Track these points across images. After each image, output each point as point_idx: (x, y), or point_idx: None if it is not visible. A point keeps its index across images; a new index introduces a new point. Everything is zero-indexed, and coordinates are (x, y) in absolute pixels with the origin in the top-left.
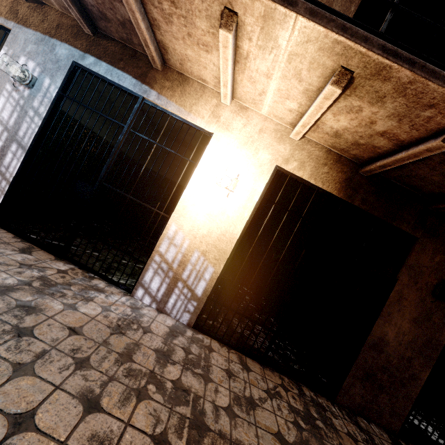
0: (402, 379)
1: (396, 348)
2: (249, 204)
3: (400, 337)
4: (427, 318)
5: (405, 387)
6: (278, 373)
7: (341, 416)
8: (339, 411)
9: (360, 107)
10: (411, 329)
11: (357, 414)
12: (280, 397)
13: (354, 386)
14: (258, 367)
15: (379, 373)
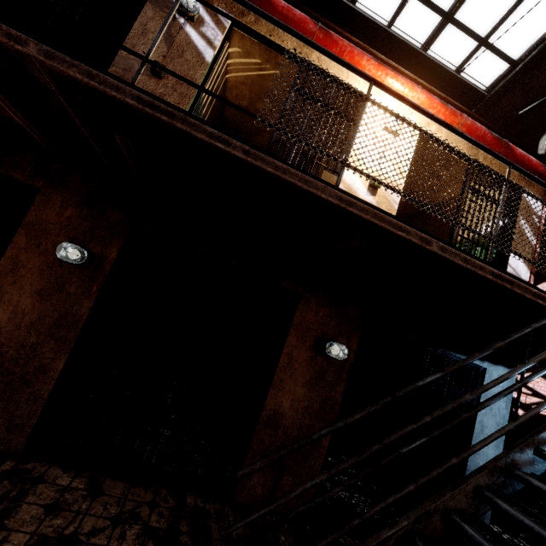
0: (25, 375)
1: (13, 334)
2: None
3: (19, 318)
4: (58, 289)
5: (29, 386)
6: None
7: None
8: None
9: None
10: (35, 306)
11: None
12: None
13: None
14: None
15: None
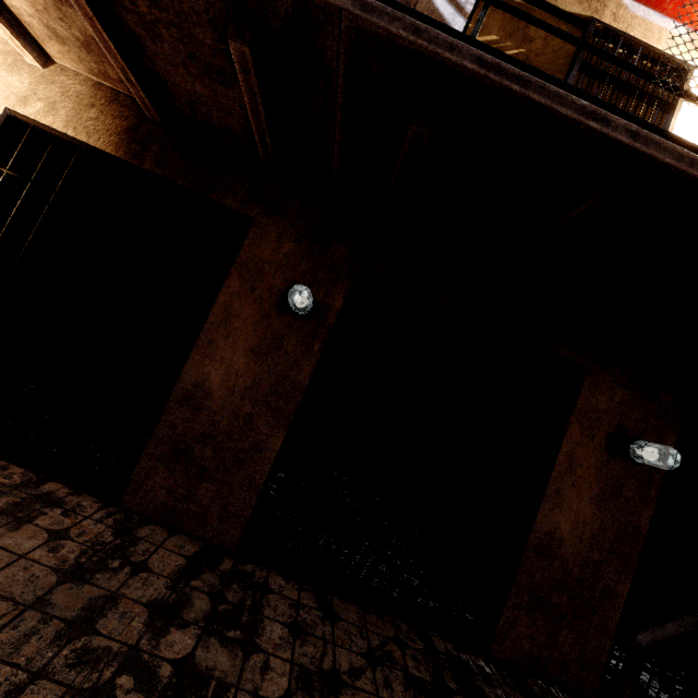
0: (239, 452)
1: (226, 401)
2: None
3: (232, 381)
4: (275, 346)
5: (244, 467)
6: (11, 463)
7: (94, 518)
8: (103, 514)
9: None
10: (249, 367)
11: (158, 524)
12: None
13: (153, 473)
14: None
15: (199, 447)
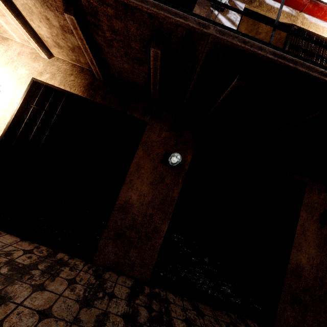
0: (147, 233)
1: (140, 208)
2: (10, 107)
3: (142, 199)
4: (161, 181)
5: (150, 240)
6: (40, 244)
7: (83, 270)
8: (87, 268)
9: (26, 3)
10: (150, 191)
11: (111, 270)
12: (7, 255)
13: (107, 245)
14: (13, 240)
15: (128, 231)
